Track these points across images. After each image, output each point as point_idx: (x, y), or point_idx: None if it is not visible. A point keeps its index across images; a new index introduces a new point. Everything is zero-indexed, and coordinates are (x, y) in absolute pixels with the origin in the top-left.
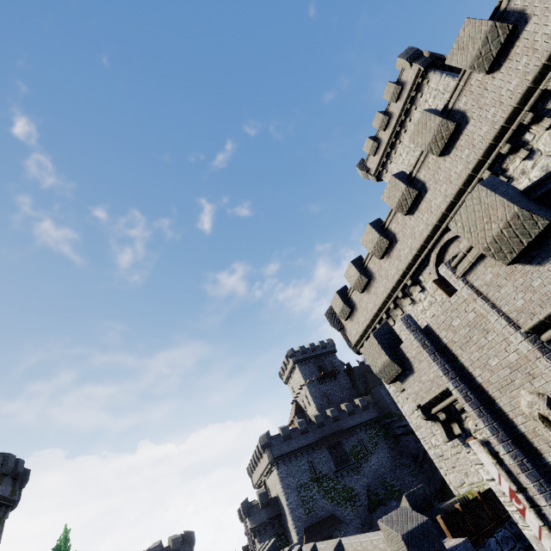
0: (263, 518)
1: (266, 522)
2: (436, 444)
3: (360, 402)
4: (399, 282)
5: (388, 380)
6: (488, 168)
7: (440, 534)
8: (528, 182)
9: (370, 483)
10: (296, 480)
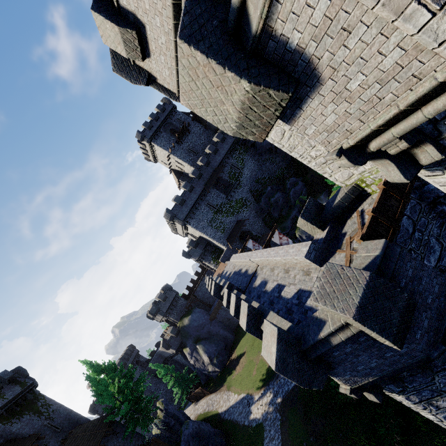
0: (200, 252)
1: (203, 252)
2: (317, 155)
3: (217, 138)
4: None
5: (263, 135)
6: None
7: (337, 225)
8: None
9: (250, 187)
10: (206, 221)
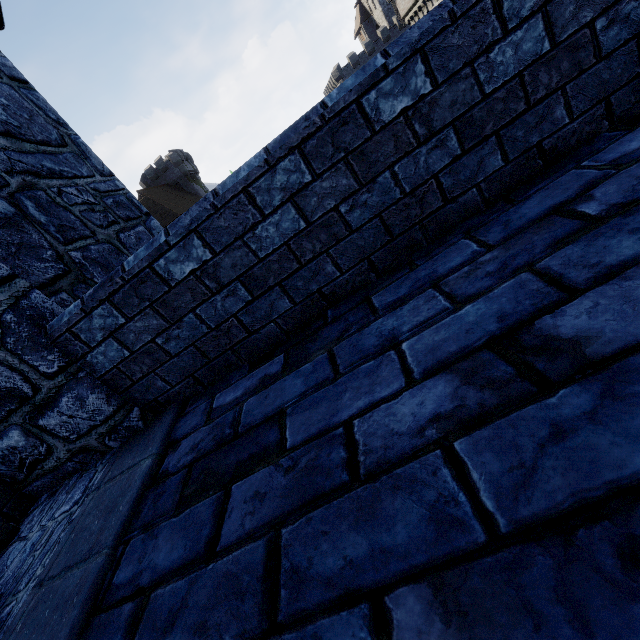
0: None
1: None
2: None
3: None
4: None
5: None
6: None
7: None
8: None
9: None
10: None
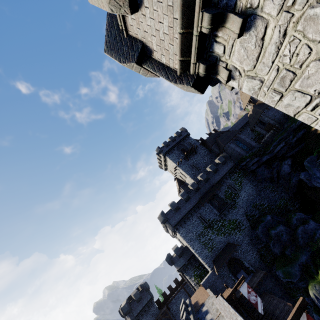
0: (183, 262)
1: (185, 264)
2: None
3: (219, 160)
4: None
5: None
6: None
7: None
8: None
9: (246, 210)
10: (194, 233)
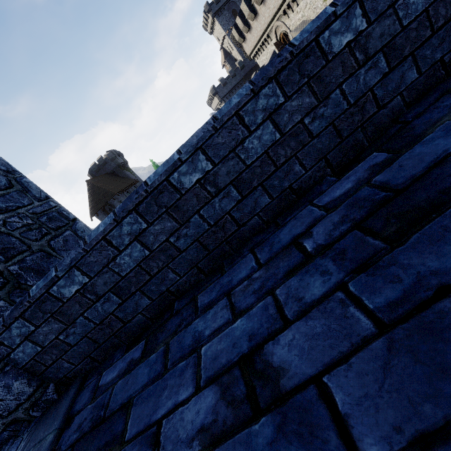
0: None
1: None
2: None
3: None
4: (262, 36)
5: None
6: (287, 4)
7: None
8: (298, 17)
9: None
10: None
